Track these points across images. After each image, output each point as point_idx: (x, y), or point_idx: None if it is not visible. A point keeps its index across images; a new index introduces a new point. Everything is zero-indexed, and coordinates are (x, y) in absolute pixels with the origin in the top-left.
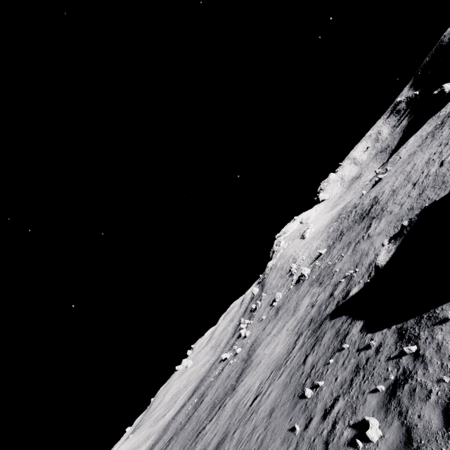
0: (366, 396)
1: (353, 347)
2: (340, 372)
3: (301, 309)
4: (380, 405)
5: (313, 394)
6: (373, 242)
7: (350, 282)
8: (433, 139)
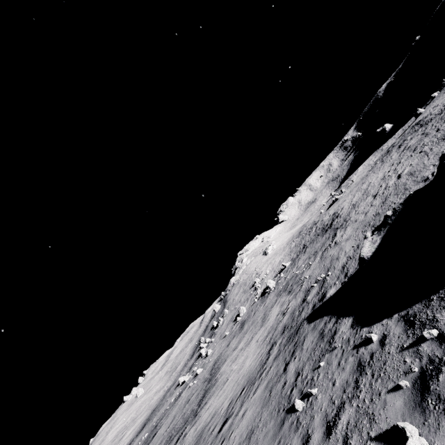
0: (385, 397)
1: (347, 345)
2: (337, 374)
3: (270, 319)
4: (410, 405)
5: (305, 406)
6: (342, 247)
7: (324, 285)
8: (383, 163)
